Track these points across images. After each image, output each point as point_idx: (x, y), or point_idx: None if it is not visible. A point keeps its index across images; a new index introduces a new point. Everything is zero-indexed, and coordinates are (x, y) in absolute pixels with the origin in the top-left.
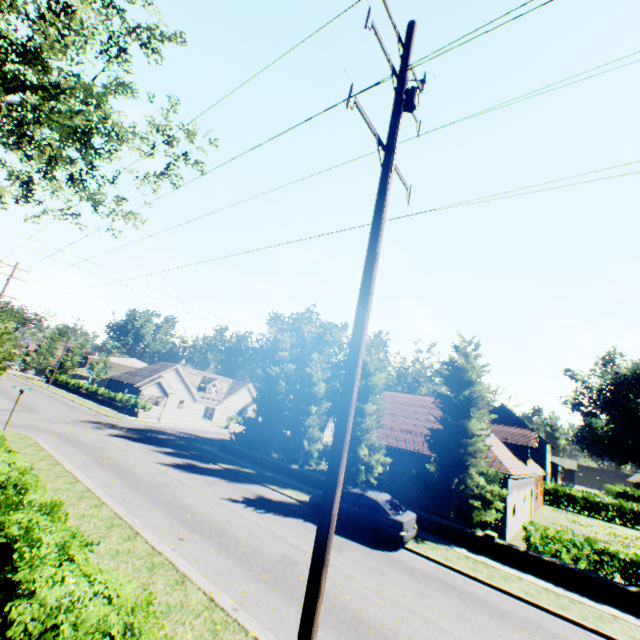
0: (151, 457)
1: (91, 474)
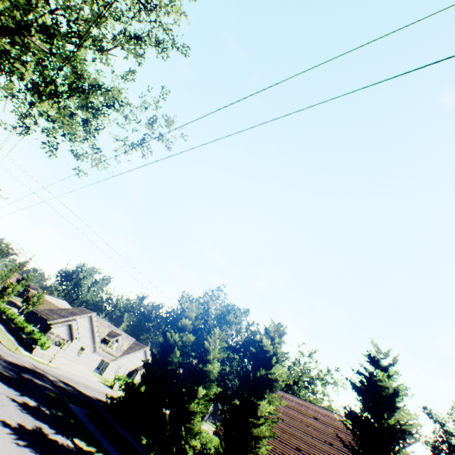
0: None
1: None
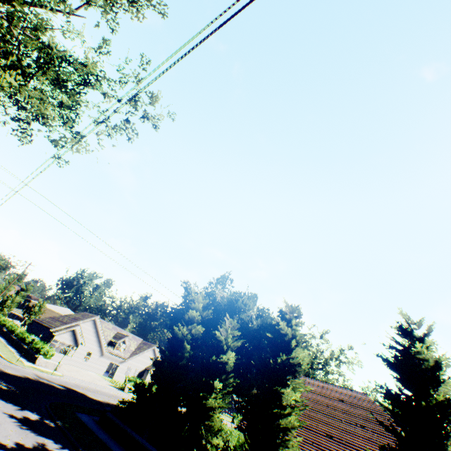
0: None
1: None
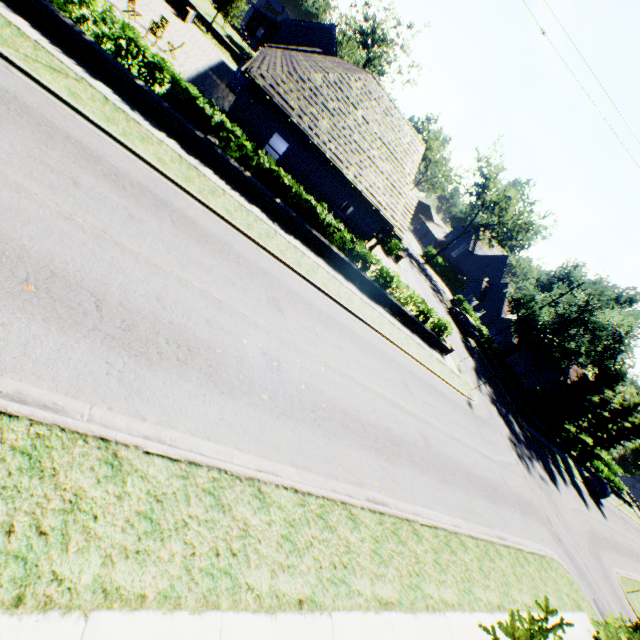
0: (581, 504)
1: (629, 568)
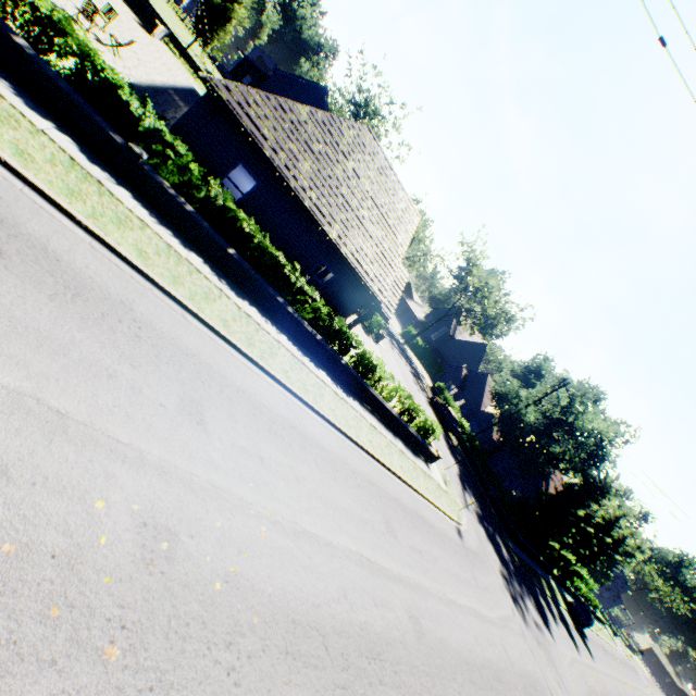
0: (573, 648)
1: None
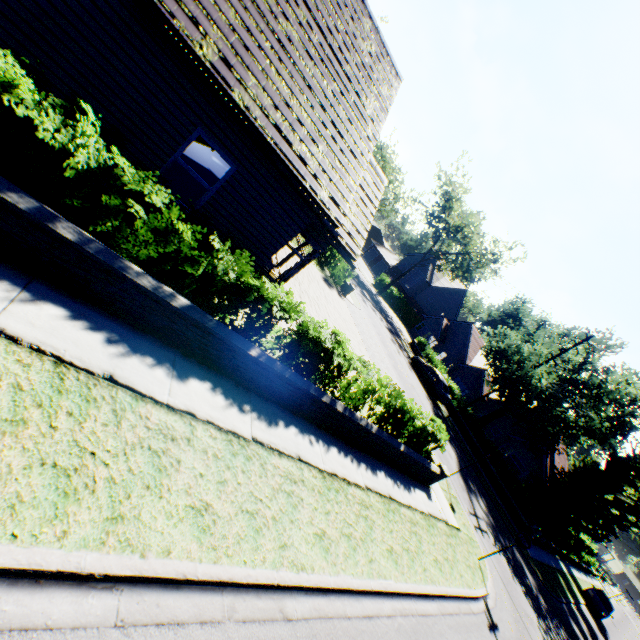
0: None
1: None
